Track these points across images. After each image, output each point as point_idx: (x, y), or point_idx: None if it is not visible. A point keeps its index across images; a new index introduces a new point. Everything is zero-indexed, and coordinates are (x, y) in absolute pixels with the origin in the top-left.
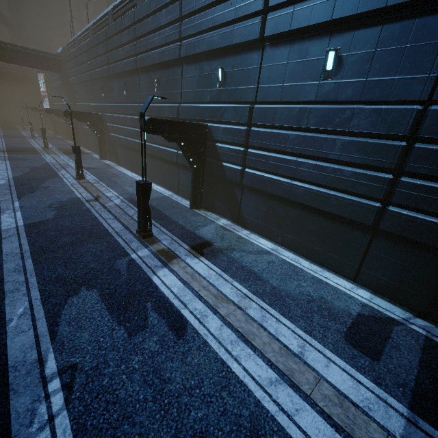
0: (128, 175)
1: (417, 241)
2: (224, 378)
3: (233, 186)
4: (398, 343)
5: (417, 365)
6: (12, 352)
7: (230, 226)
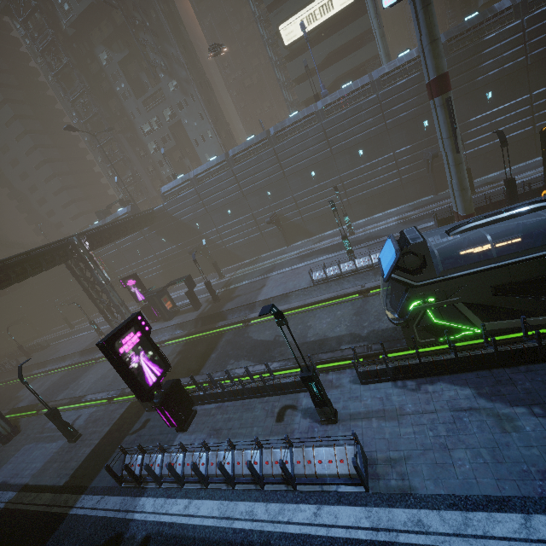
0: None
1: None
2: None
3: None
4: None
5: None
6: None
7: None
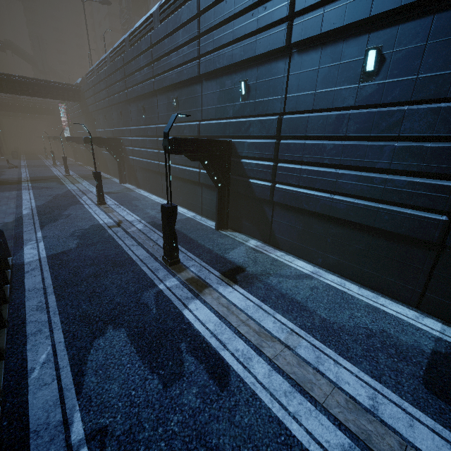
0: (148, 198)
1: None
2: (283, 444)
3: (262, 204)
4: None
5: None
6: (34, 411)
7: (261, 247)
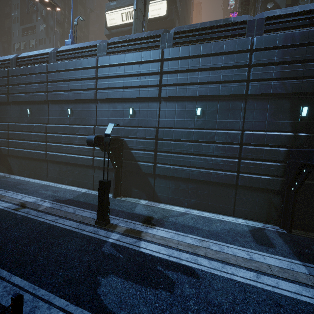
0: (32, 181)
1: (255, 187)
2: (239, 286)
3: (147, 176)
4: (272, 237)
5: (285, 243)
6: None
7: (150, 203)
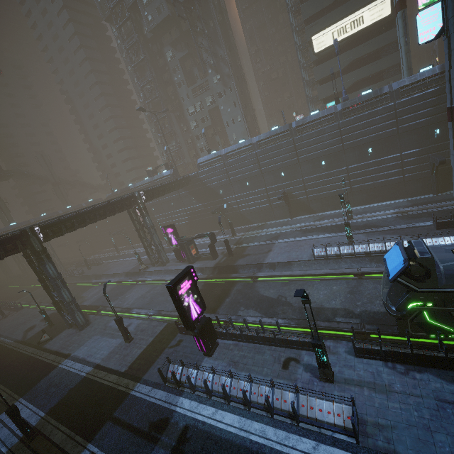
0: None
1: None
2: None
3: None
4: None
5: None
6: None
7: None
